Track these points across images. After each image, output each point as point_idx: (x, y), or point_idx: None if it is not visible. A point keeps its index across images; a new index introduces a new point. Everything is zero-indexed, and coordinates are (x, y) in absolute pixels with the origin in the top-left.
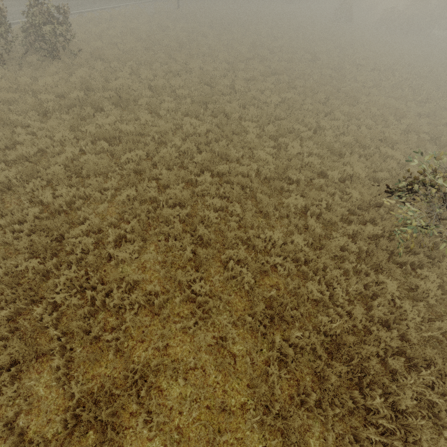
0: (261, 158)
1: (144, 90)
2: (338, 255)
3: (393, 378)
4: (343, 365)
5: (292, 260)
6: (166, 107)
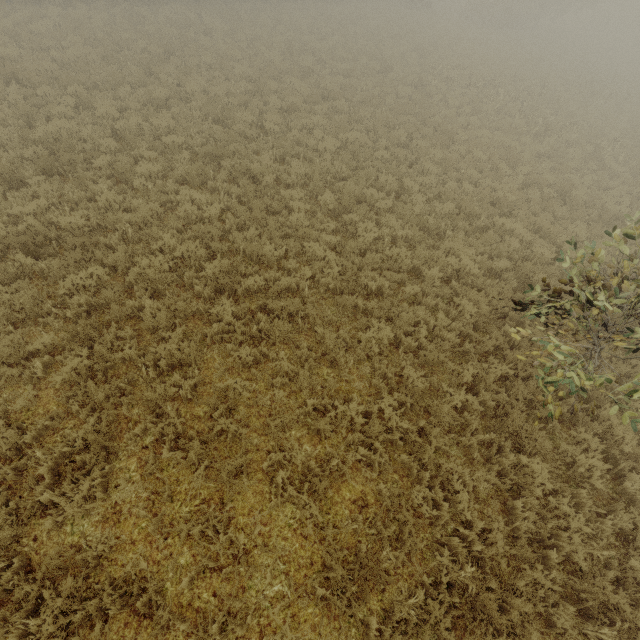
0: (317, 254)
1: (102, 140)
2: (454, 424)
3: (560, 639)
4: (484, 637)
5: (384, 449)
6: (145, 171)
